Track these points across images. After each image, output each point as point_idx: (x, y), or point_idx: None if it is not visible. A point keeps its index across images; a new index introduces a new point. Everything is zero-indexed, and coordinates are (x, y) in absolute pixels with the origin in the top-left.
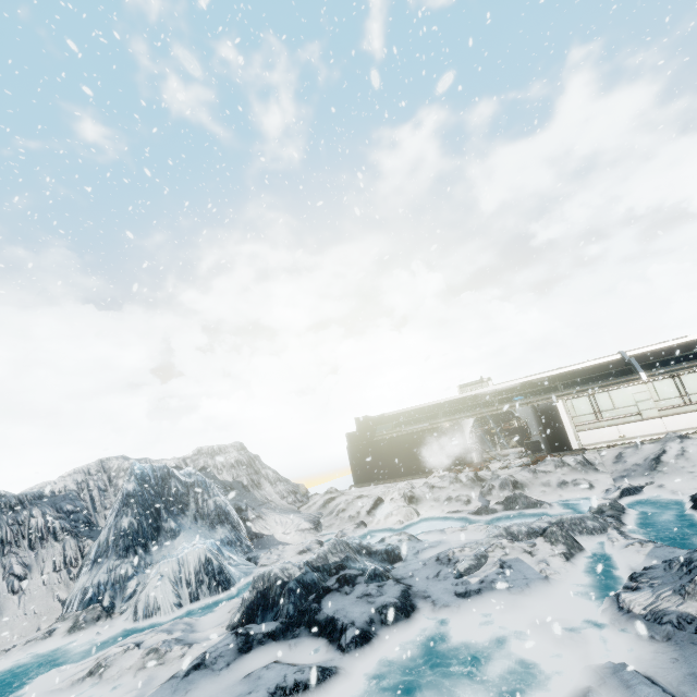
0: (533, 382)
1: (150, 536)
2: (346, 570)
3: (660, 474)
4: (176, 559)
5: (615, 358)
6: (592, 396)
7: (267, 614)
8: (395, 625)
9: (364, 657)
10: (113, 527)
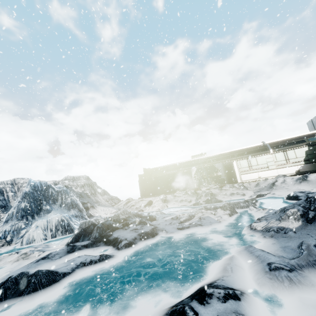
0: (224, 154)
1: (36, 212)
2: (128, 221)
3: (274, 189)
4: (46, 219)
5: (260, 144)
6: (249, 159)
7: (85, 238)
8: (147, 240)
9: (128, 252)
10: (16, 207)
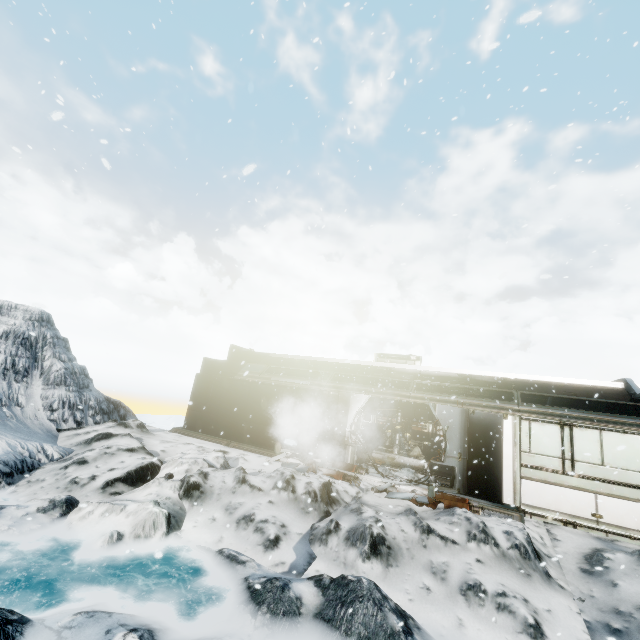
0: (476, 378)
1: None
2: None
3: None
4: None
5: (615, 386)
6: (570, 430)
7: None
8: None
9: None
10: None
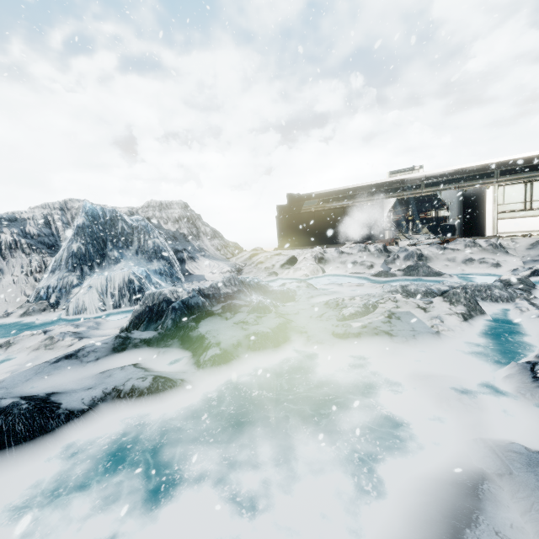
0: (467, 170)
1: (96, 260)
2: (235, 300)
3: None
4: (105, 276)
5: None
6: (530, 184)
7: (151, 325)
8: (261, 352)
9: (217, 375)
10: (66, 249)
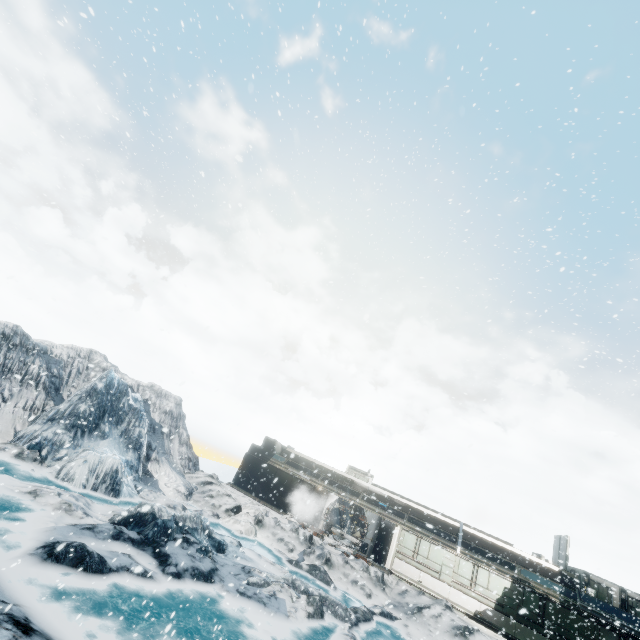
0: (394, 501)
1: (90, 427)
2: (191, 535)
3: (414, 619)
4: (100, 456)
5: (455, 525)
6: (420, 539)
7: (136, 528)
8: (197, 581)
9: (172, 583)
10: (74, 405)
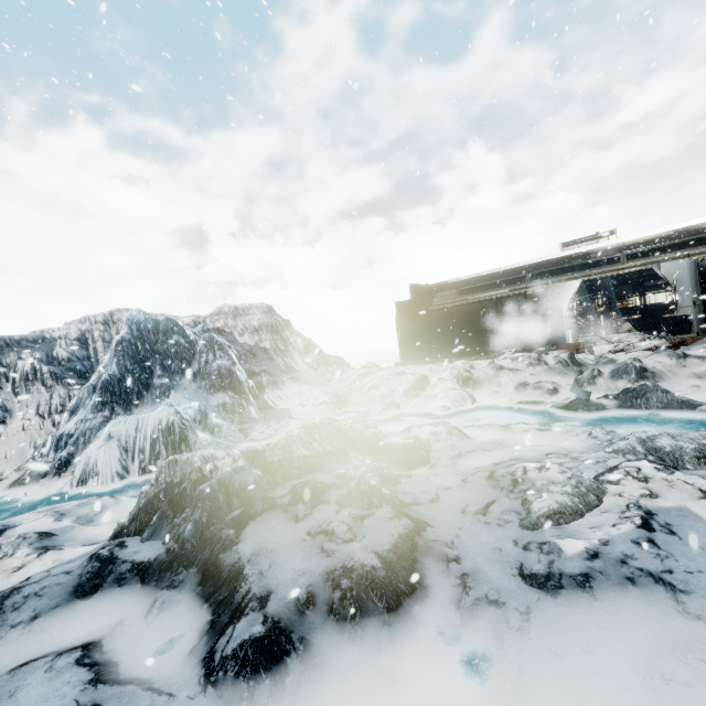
0: (696, 228)
1: (136, 392)
2: (318, 472)
3: None
4: (136, 421)
5: None
6: None
7: (162, 527)
8: (358, 625)
9: None
10: (97, 379)
